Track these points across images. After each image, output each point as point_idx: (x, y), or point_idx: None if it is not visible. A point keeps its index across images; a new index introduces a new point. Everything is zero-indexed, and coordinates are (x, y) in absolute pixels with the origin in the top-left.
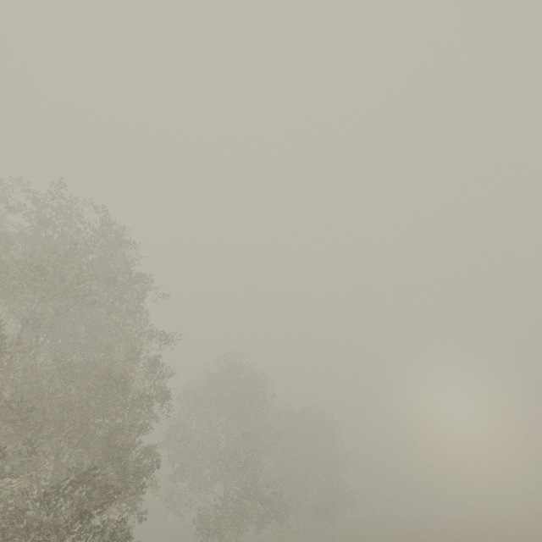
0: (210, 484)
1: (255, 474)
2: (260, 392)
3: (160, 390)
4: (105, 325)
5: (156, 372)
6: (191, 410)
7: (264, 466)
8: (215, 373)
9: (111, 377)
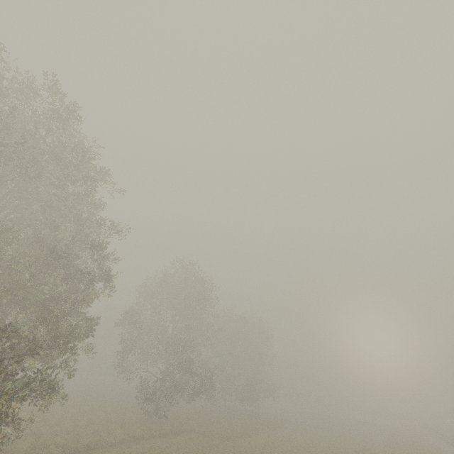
0: (156, 360)
1: (191, 358)
2: (206, 294)
3: (102, 271)
4: (57, 205)
5: (101, 255)
6: (146, 299)
7: (202, 353)
8: (170, 273)
9: (57, 252)
